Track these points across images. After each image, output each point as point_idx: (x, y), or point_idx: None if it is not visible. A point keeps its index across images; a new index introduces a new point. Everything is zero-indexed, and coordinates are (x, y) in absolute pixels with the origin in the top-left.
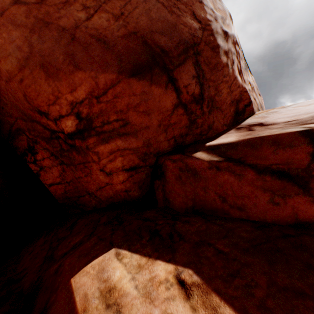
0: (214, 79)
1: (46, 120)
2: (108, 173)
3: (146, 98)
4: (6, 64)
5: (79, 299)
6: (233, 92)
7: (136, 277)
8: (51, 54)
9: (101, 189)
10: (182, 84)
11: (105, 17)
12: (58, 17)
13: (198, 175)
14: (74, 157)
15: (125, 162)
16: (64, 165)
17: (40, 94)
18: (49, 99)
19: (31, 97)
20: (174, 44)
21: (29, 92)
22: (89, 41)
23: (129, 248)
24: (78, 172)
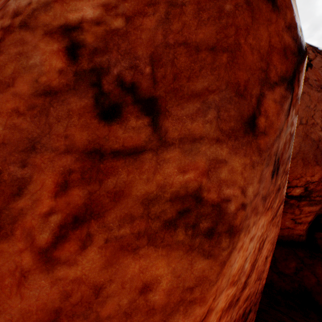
0: None
1: None
2: (296, 222)
3: None
4: None
5: None
6: None
7: None
8: (307, 153)
9: None
10: None
11: None
12: (309, 132)
13: None
14: None
15: (311, 218)
16: None
17: (293, 172)
18: (295, 176)
19: None
20: None
21: None
22: None
23: None
24: None
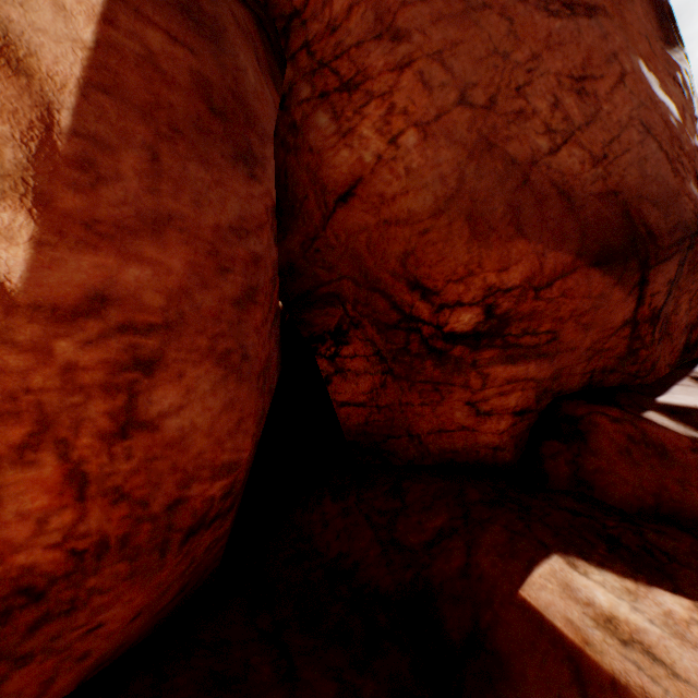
0: (681, 287)
1: (416, 299)
2: (479, 412)
3: (599, 305)
4: (414, 200)
5: (562, 624)
6: (691, 311)
7: (639, 608)
8: (487, 201)
9: (440, 433)
10: (650, 290)
11: (577, 155)
12: (504, 136)
13: (668, 457)
14: (423, 368)
15: (520, 400)
16: (388, 376)
17: (444, 260)
18: (453, 272)
19: (422, 260)
20: (668, 226)
21: (426, 253)
22: (546, 192)
23: (585, 559)
24: (410, 394)
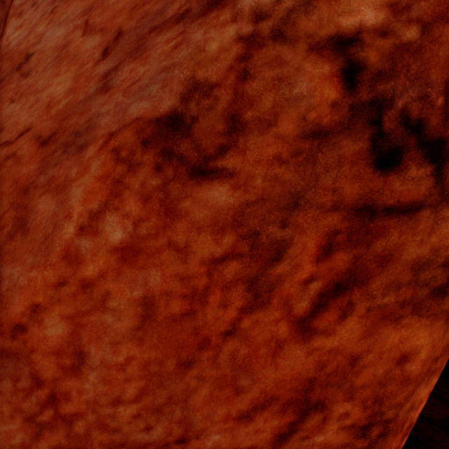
0: None
1: None
2: None
3: None
4: None
5: None
6: None
7: None
8: None
9: None
10: None
11: None
12: None
13: None
14: None
15: None
16: None
17: None
18: None
19: None
20: None
21: None
22: None
23: None
24: None
